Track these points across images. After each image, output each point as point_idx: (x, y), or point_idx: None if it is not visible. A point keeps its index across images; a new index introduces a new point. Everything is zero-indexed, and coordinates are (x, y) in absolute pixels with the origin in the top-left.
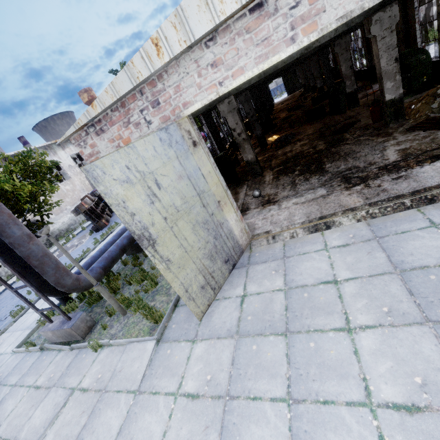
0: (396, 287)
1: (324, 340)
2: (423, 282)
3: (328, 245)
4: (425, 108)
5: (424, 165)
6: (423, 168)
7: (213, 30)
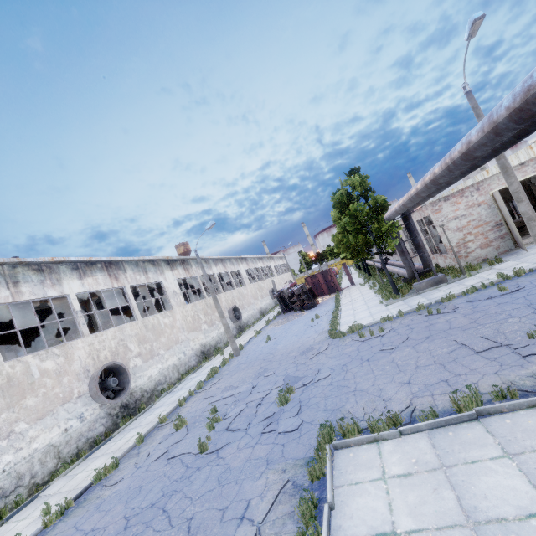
0: None
1: None
2: None
3: None
4: None
5: None
6: None
7: None
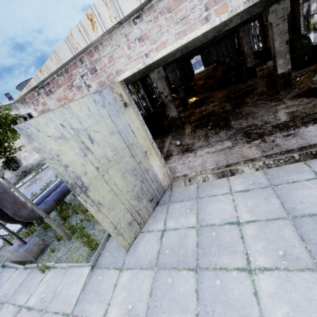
0: (289, 232)
1: (228, 279)
2: (313, 229)
3: (233, 190)
4: (307, 81)
5: (308, 125)
6: (308, 128)
7: (139, 9)
